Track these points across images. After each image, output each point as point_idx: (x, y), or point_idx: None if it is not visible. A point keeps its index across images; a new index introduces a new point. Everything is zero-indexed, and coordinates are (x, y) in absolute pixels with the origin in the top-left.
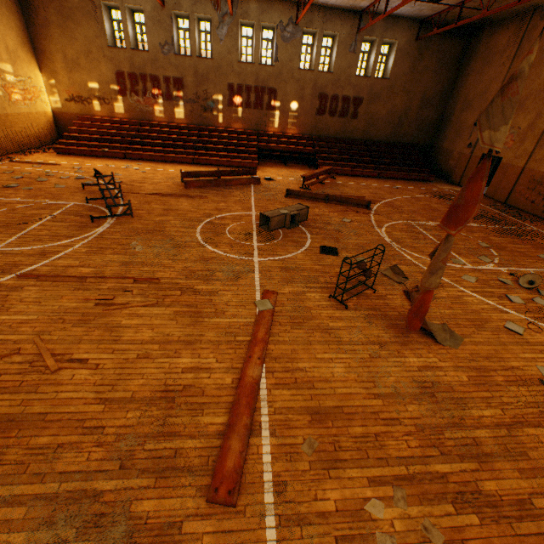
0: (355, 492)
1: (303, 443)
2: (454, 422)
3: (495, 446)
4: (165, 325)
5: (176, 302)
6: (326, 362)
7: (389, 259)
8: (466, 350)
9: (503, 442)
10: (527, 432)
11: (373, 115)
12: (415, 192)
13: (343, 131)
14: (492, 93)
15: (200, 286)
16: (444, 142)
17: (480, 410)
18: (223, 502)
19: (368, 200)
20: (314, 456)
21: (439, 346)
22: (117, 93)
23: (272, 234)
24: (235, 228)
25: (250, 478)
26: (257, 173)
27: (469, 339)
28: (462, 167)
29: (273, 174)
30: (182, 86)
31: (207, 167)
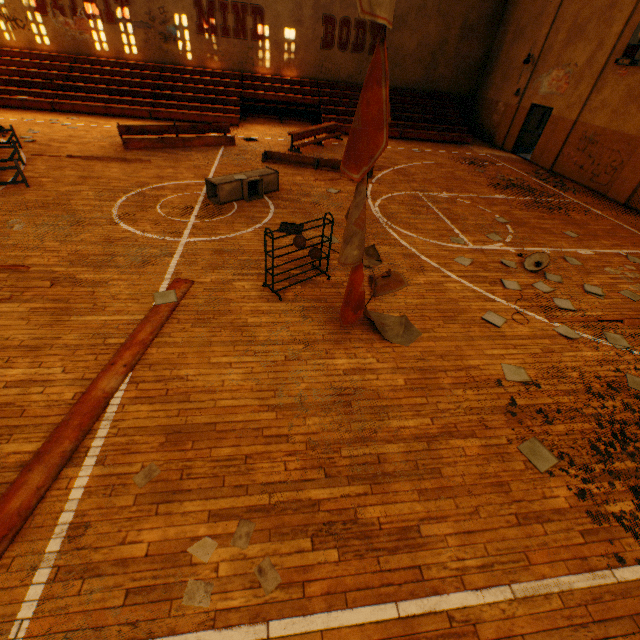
0: (184, 531)
1: (140, 472)
2: (361, 437)
3: (402, 464)
4: (8, 327)
5: (40, 296)
6: (222, 368)
7: (369, 239)
8: (419, 348)
9: (416, 458)
10: (453, 444)
11: (398, 49)
12: (441, 157)
13: (359, 73)
14: (549, 14)
15: (85, 276)
16: (489, 90)
17: (404, 420)
18: None
19: (374, 166)
20: (148, 488)
21: (385, 344)
22: (34, 11)
23: (222, 208)
24: (172, 200)
25: (39, 522)
26: (238, 132)
27: (429, 334)
28: (507, 123)
29: (259, 134)
30: None
31: (170, 123)
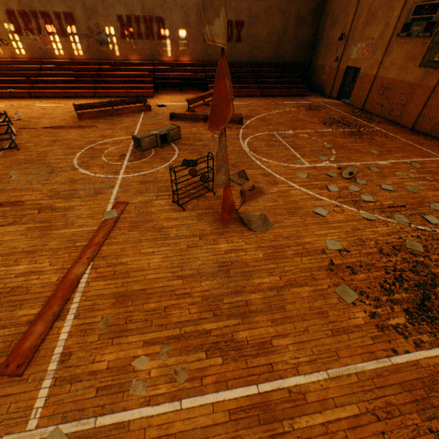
0: (129, 353)
1: (101, 321)
2: (236, 291)
3: (261, 305)
4: (14, 240)
5: (32, 219)
6: (148, 255)
7: (240, 166)
8: (272, 233)
9: (270, 301)
10: (293, 291)
11: (255, 37)
12: (289, 106)
13: (231, 55)
14: (353, 6)
15: (59, 204)
16: (318, 58)
17: (262, 278)
18: (10, 374)
19: (243, 116)
20: (106, 330)
21: (251, 232)
22: (13, 33)
23: (144, 153)
24: (112, 151)
25: (43, 353)
26: (153, 101)
27: (279, 224)
28: (332, 80)
29: (167, 101)
30: (73, 21)
31: (108, 99)
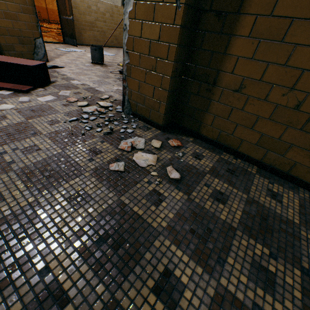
0: None
1: None
2: None
3: None
4: None
5: None
6: None
7: None
8: None
9: None
10: None
11: None
12: None
13: None
14: None
15: None
16: None
17: None
18: None
19: None
20: None
21: None
22: None
23: None
24: (59, 28)
25: None
26: None
27: None
28: None
29: None
30: None
31: None
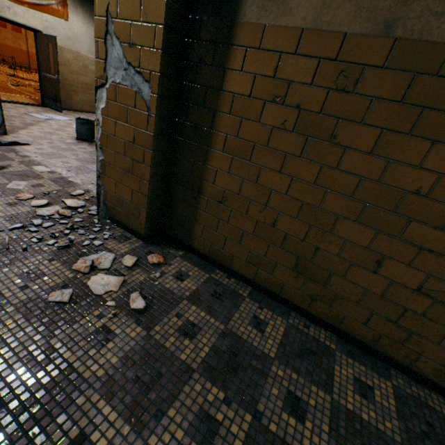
0: None
1: None
2: None
3: None
4: None
5: None
6: None
7: None
8: None
9: None
10: None
11: None
12: None
13: None
14: None
15: None
16: None
17: None
18: None
19: None
20: None
21: None
22: None
23: None
24: None
25: None
26: None
27: None
28: None
29: None
30: None
31: None
